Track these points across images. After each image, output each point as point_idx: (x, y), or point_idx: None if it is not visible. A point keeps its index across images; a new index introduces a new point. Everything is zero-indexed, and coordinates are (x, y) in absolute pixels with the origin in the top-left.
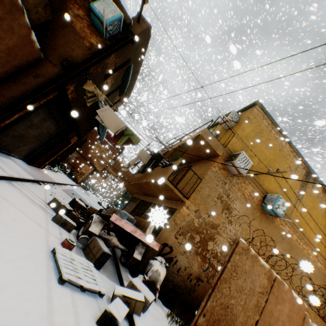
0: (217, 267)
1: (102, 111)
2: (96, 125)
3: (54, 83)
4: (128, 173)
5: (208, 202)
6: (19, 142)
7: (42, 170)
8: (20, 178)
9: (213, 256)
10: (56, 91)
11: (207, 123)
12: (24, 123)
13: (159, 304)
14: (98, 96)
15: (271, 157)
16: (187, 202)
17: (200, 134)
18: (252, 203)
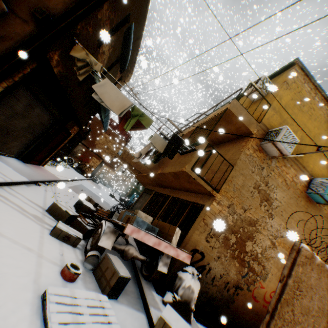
0: (258, 270)
1: (100, 87)
2: (98, 111)
3: (28, 47)
4: (139, 164)
5: (243, 194)
6: (4, 137)
7: (43, 167)
8: (6, 182)
9: (253, 259)
10: (34, 61)
11: (233, 94)
12: (3, 111)
13: (195, 327)
14: (92, 65)
15: (315, 131)
16: (218, 196)
17: (228, 108)
18: (295, 190)
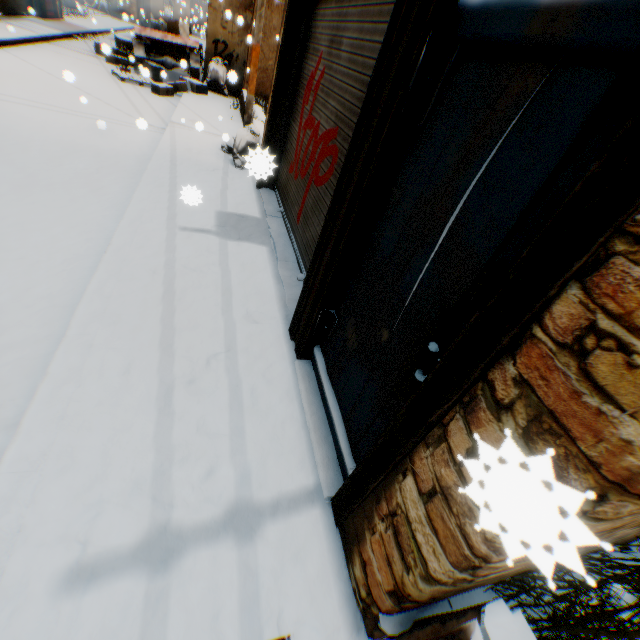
0: None
1: None
2: None
3: None
4: None
5: None
6: None
7: (65, 22)
8: (53, 37)
9: None
10: None
11: None
12: None
13: (231, 99)
14: None
15: None
16: None
17: None
18: None
